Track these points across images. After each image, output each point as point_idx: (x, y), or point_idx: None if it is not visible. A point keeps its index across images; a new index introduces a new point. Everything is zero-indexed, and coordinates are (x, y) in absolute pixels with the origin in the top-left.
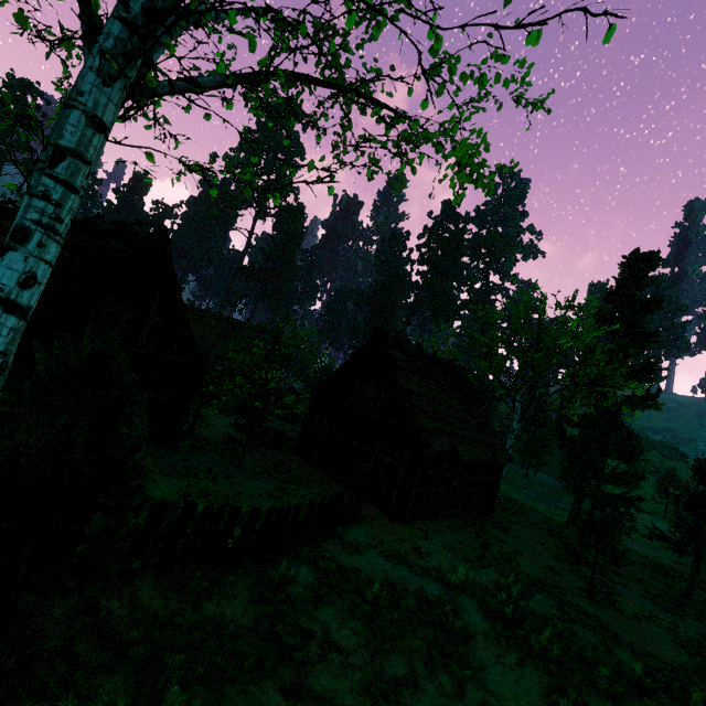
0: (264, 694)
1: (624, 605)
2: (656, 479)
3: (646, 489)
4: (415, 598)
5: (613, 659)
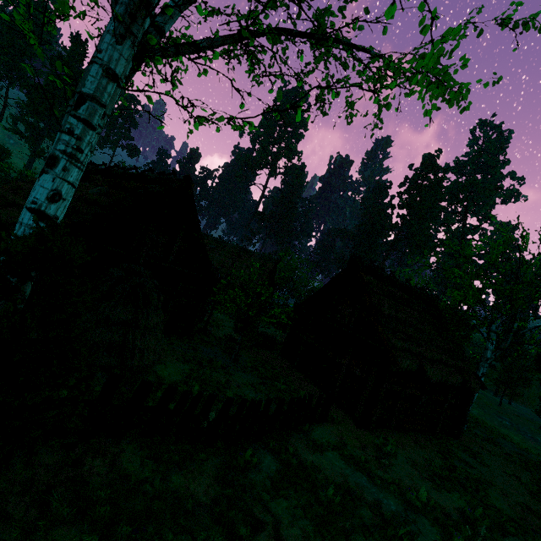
0: None
1: None
2: None
3: None
4: (370, 510)
5: None
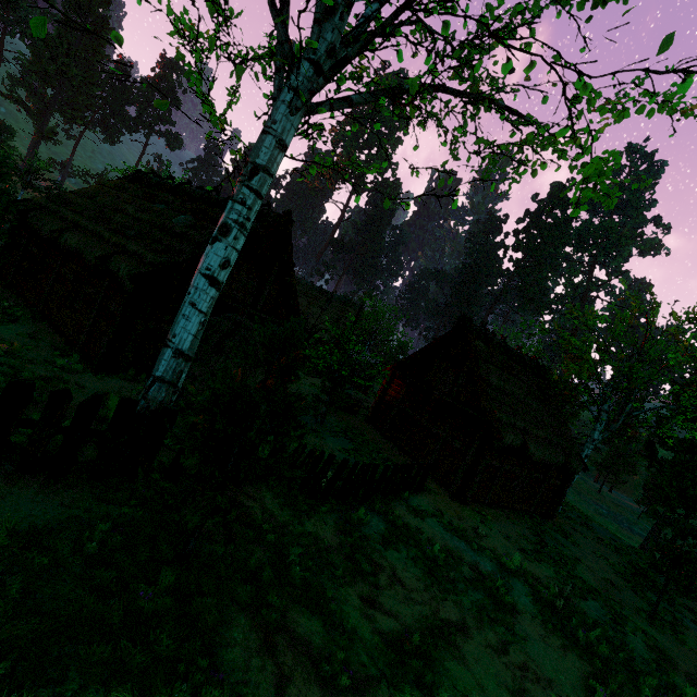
0: (349, 595)
1: (690, 639)
2: None
3: None
4: (470, 567)
5: (664, 677)
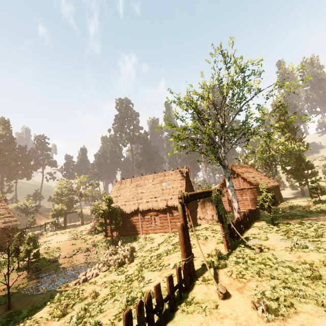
0: None
1: None
2: (321, 170)
3: (320, 175)
4: (289, 215)
5: None
